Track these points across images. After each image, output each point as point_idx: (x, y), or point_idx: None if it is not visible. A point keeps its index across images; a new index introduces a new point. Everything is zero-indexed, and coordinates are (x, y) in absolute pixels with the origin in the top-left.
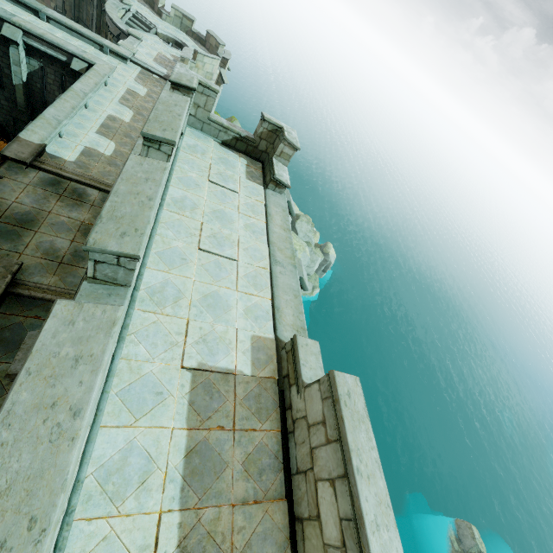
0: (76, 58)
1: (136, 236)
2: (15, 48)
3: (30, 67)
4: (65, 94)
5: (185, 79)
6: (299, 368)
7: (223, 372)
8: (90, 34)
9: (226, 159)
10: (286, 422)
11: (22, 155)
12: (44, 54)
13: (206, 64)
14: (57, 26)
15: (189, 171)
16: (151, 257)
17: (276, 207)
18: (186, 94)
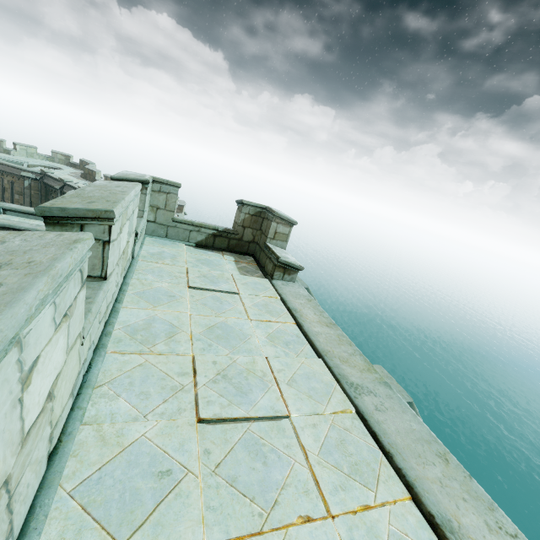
0: None
1: None
2: None
3: None
4: None
5: (133, 175)
6: None
7: None
8: None
9: (207, 259)
10: None
11: None
12: None
13: None
14: (14, 214)
15: (155, 281)
16: (54, 517)
17: (297, 299)
18: None
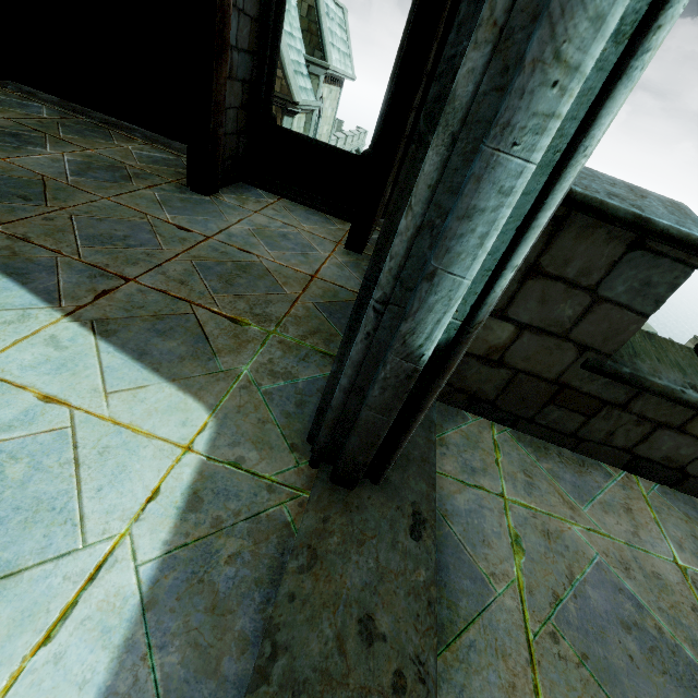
0: None
1: None
2: None
3: None
4: None
5: None
6: None
7: None
8: None
9: None
10: None
11: None
12: None
13: None
14: None
15: None
16: None
17: None
18: None
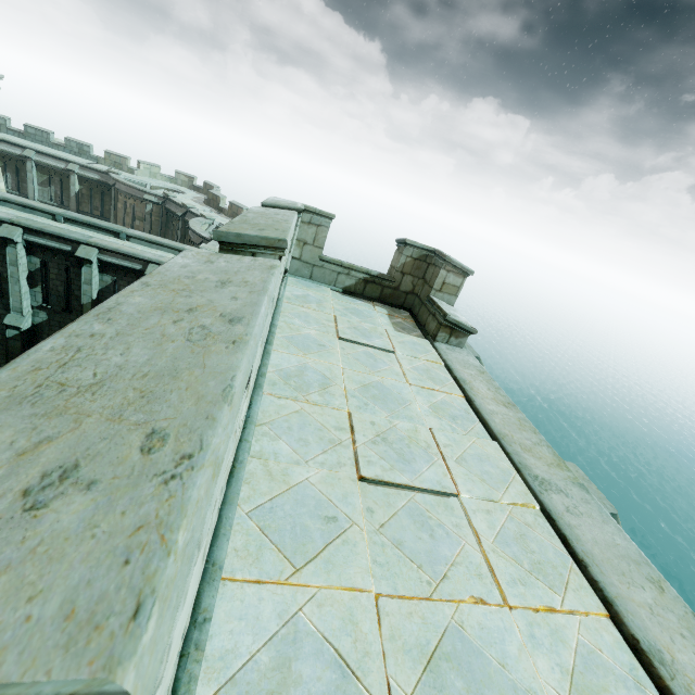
0: (152, 264)
1: (143, 477)
2: (88, 267)
3: (102, 284)
4: None
5: (284, 203)
6: None
7: None
8: (170, 243)
9: (356, 309)
10: None
11: None
12: (119, 267)
13: None
14: (137, 242)
15: (303, 327)
16: (237, 531)
17: (465, 368)
18: None
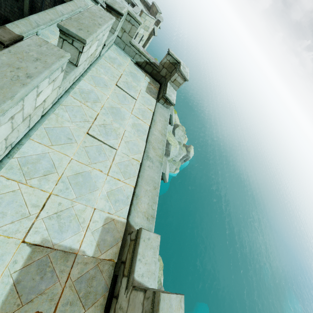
0: None
1: None
2: None
3: None
4: (48, 10)
5: (117, 5)
6: (134, 263)
7: (65, 251)
8: None
9: (135, 74)
10: (109, 310)
11: (2, 38)
12: None
13: (146, 20)
14: None
15: (103, 74)
16: (39, 130)
17: (160, 117)
18: (115, 17)
